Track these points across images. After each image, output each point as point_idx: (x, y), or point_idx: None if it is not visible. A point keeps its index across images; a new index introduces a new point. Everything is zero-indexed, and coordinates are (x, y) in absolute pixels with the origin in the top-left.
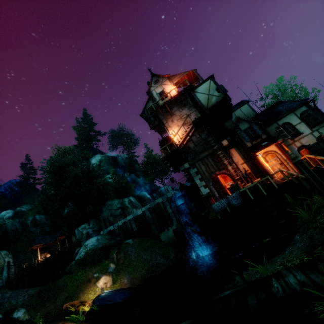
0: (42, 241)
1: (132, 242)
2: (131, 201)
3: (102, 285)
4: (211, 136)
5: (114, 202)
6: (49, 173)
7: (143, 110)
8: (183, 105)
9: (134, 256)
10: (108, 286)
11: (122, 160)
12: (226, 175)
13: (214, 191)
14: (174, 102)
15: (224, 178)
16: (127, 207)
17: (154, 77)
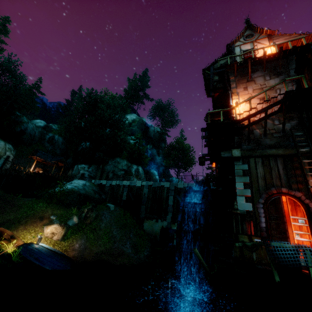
0: (43, 157)
1: (113, 208)
2: (139, 171)
3: (48, 233)
4: (301, 132)
5: (122, 162)
6: (82, 101)
7: (210, 65)
8: (276, 72)
9: (105, 224)
10: (54, 239)
11: (153, 131)
12: (299, 203)
13: (262, 216)
14: (264, 63)
15: (292, 206)
16: (131, 173)
17: (248, 31)
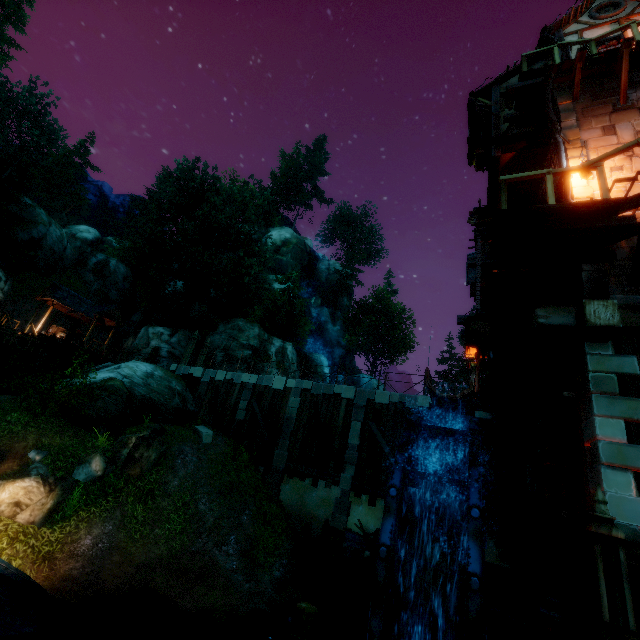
0: (70, 301)
1: (209, 440)
2: (286, 353)
3: (3, 504)
4: None
5: (249, 329)
6: (172, 184)
7: (492, 82)
8: None
9: (180, 481)
10: (20, 520)
11: (326, 269)
12: None
13: None
14: None
15: None
16: (268, 357)
17: None
